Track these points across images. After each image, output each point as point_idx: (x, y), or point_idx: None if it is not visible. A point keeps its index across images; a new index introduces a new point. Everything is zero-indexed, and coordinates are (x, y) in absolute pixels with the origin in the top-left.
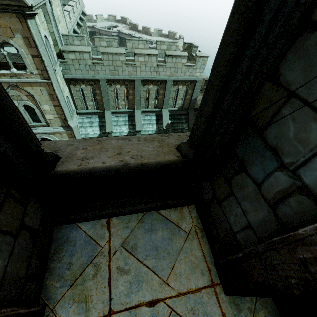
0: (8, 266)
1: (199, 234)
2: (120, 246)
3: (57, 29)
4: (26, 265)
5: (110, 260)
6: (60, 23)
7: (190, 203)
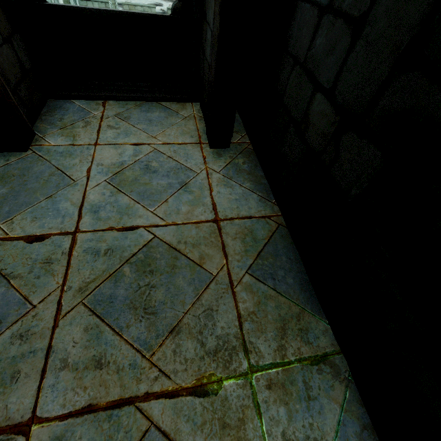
0: None
1: (198, 118)
2: (113, 116)
3: None
4: (16, 82)
5: (101, 121)
6: None
7: (195, 101)
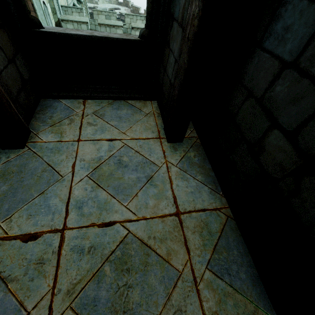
0: (3, 72)
1: (156, 115)
2: (91, 113)
3: None
4: (17, 92)
5: (82, 119)
6: None
7: (154, 99)
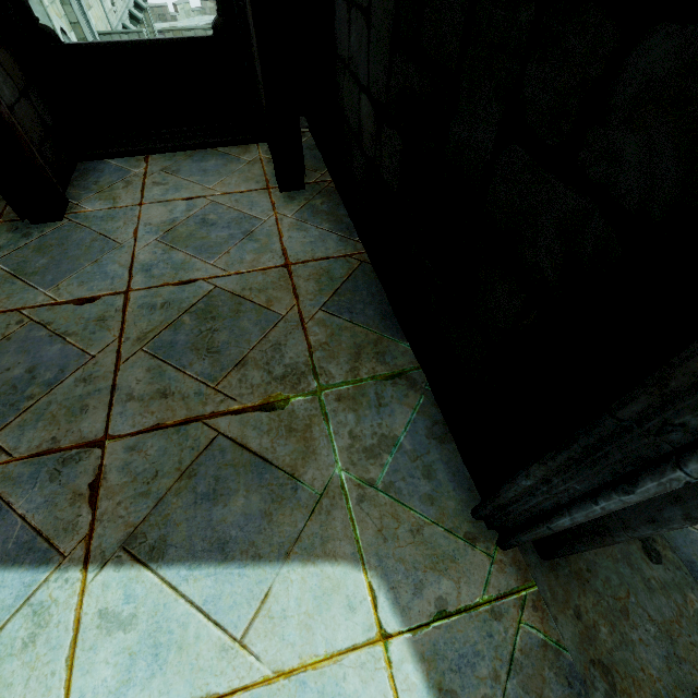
0: (16, 108)
1: (266, 161)
2: (158, 171)
3: (86, 21)
4: (39, 142)
5: (145, 179)
6: (90, 9)
7: (262, 141)
